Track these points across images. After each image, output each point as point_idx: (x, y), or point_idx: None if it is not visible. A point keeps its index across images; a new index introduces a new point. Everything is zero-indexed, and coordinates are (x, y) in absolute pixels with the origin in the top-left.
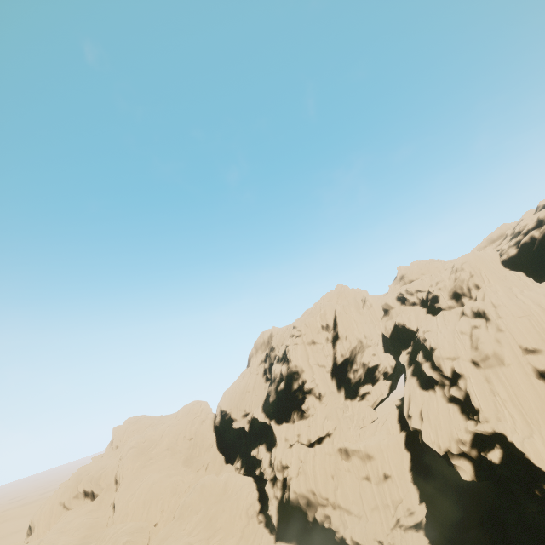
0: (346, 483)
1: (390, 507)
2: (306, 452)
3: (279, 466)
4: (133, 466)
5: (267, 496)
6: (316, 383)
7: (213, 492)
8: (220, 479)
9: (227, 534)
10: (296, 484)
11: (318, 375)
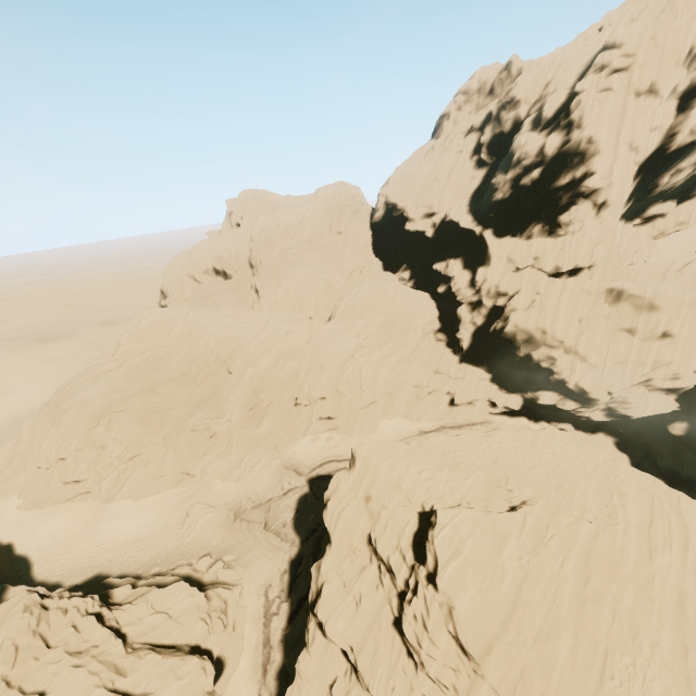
0: (597, 331)
1: (647, 366)
2: (550, 284)
3: (493, 291)
4: (270, 252)
5: (459, 319)
6: (611, 181)
7: (379, 300)
8: (388, 288)
9: (400, 344)
10: (522, 319)
11: (620, 165)
